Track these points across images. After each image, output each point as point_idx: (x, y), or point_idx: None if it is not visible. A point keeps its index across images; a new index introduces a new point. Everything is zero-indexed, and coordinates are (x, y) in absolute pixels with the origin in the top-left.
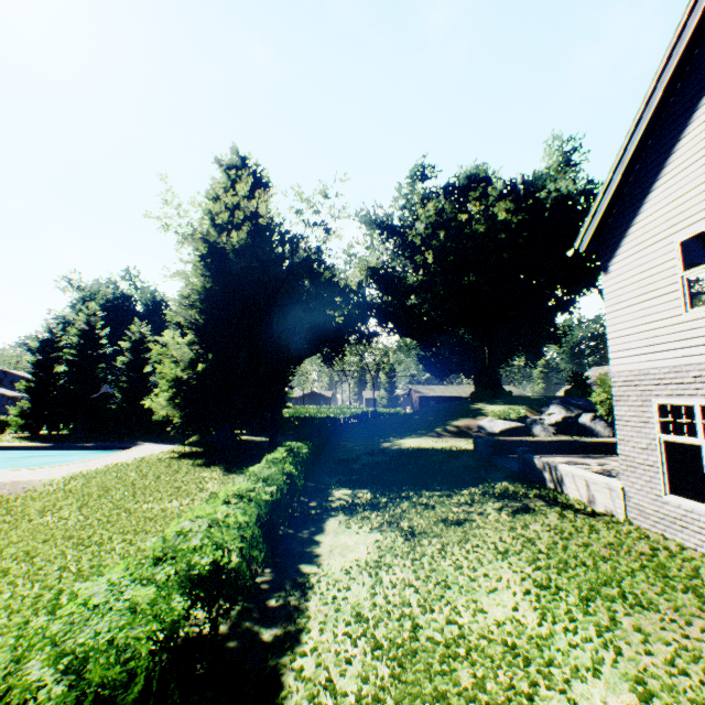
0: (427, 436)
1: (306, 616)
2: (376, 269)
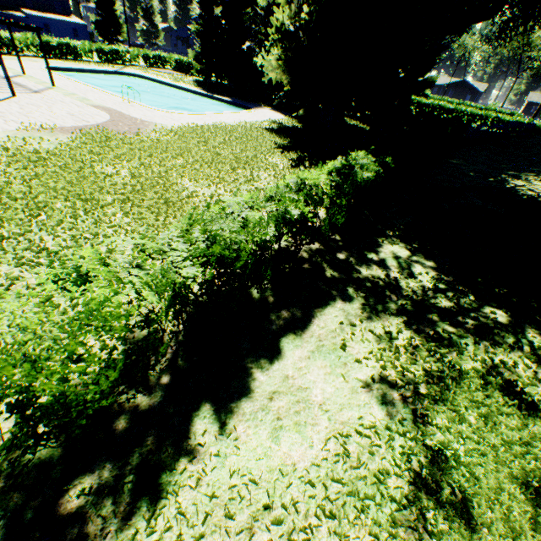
0: None
1: None
2: None
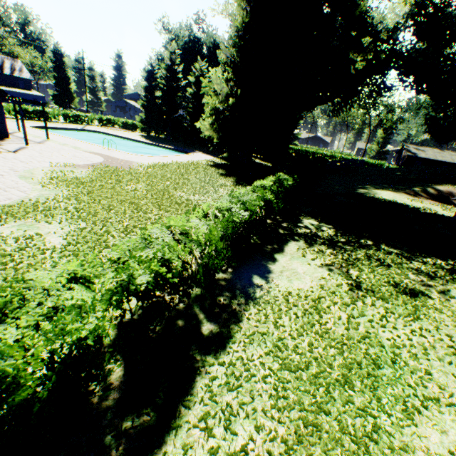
0: (403, 193)
1: (238, 326)
2: (424, 4)
